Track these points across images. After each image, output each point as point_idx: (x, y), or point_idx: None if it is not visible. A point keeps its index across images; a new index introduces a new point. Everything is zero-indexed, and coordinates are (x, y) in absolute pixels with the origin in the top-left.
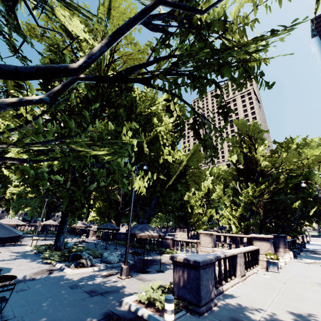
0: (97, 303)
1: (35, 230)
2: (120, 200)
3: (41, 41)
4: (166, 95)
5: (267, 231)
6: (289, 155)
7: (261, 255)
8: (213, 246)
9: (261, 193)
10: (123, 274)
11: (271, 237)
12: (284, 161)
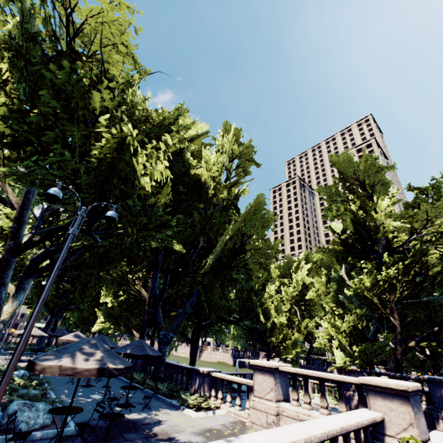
0: None
1: (36, 345)
2: (145, 298)
3: None
4: (222, 132)
5: (416, 367)
6: (442, 203)
7: (389, 440)
8: (280, 397)
9: (391, 286)
10: None
11: (414, 390)
12: (432, 217)
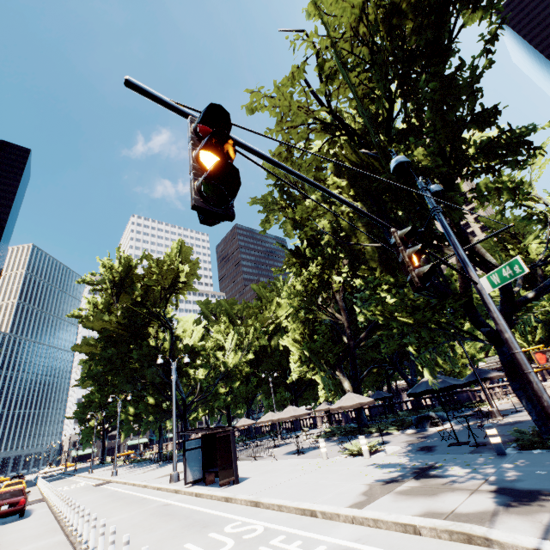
0: (529, 424)
1: None
2: None
3: (252, 204)
4: None
5: None
6: None
7: None
8: None
9: None
10: (497, 415)
11: None
12: None
